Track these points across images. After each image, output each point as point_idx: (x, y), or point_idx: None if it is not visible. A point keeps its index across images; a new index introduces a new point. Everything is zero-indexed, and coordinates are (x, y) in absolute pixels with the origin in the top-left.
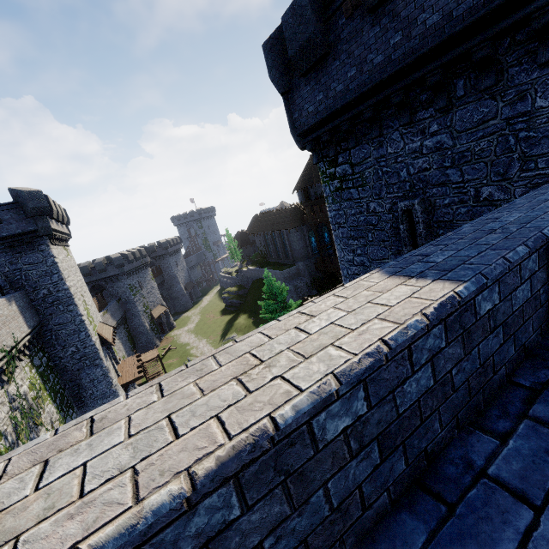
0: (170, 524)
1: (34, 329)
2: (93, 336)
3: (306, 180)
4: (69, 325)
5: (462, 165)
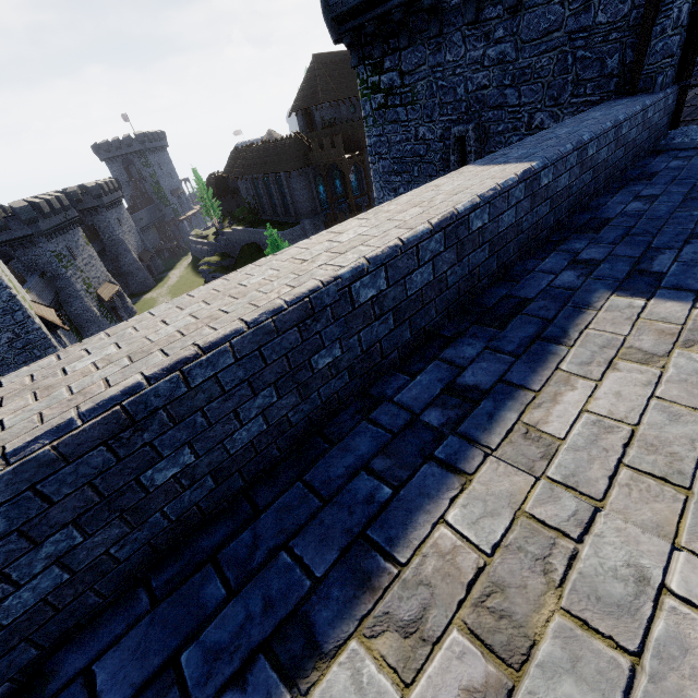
0: (426, 240)
1: None
2: (35, 318)
3: (309, 96)
4: None
5: (521, 84)
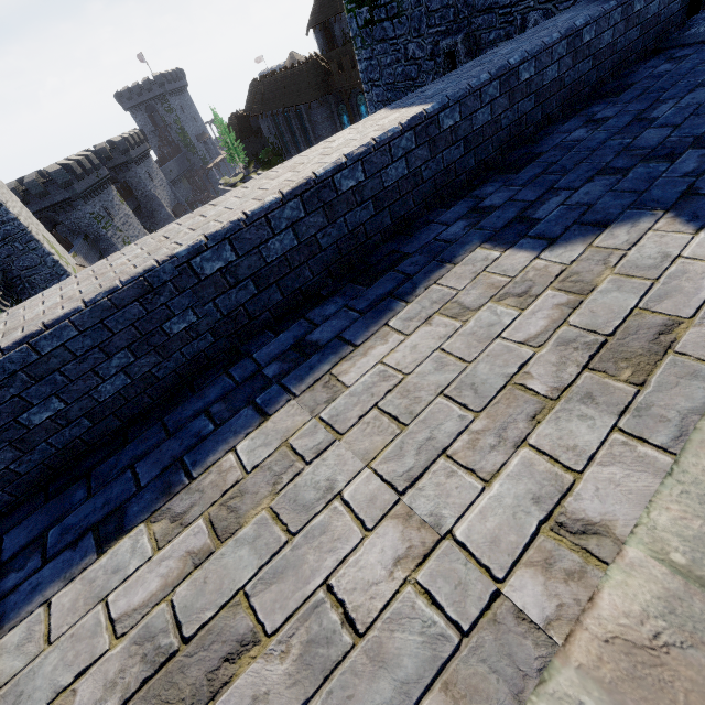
0: (277, 209)
1: None
2: None
3: (326, 6)
4: (41, 269)
5: None
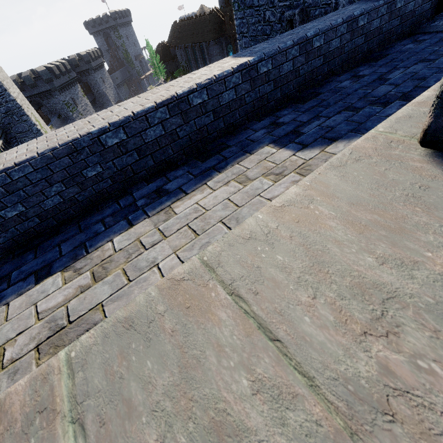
0: (152, 112)
1: (2, 136)
2: None
3: None
4: (29, 134)
5: None
